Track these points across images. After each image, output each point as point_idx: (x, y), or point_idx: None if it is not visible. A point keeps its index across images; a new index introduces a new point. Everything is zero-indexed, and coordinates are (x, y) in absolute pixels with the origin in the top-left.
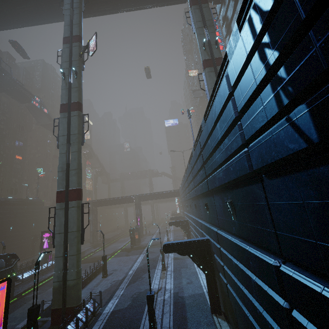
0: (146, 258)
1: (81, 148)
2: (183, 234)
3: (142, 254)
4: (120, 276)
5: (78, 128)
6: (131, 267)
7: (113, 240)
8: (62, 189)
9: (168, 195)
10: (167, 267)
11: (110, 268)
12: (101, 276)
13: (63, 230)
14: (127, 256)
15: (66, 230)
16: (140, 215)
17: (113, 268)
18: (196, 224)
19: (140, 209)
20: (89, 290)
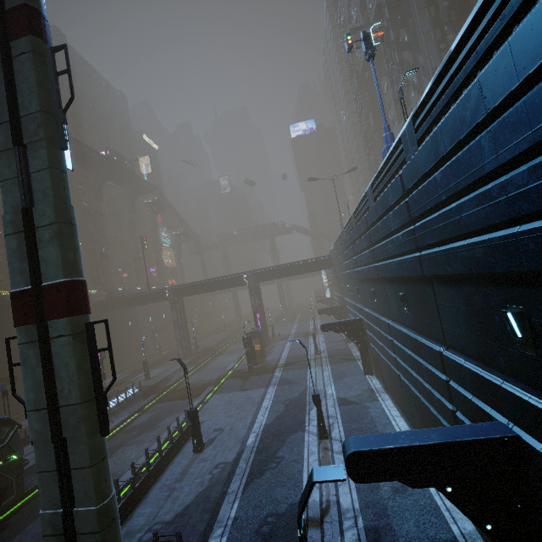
0: (280, 399)
1: (62, 160)
2: (344, 338)
3: (271, 387)
4: (230, 449)
5: (38, 94)
6: (252, 422)
7: (218, 350)
8: (25, 286)
9: (311, 268)
10: (329, 428)
11: (210, 422)
12: (192, 446)
13: (45, 400)
14: (243, 392)
15: (50, 403)
16: (260, 307)
17: (216, 423)
18: (402, 342)
19: (258, 296)
20: (164, 491)
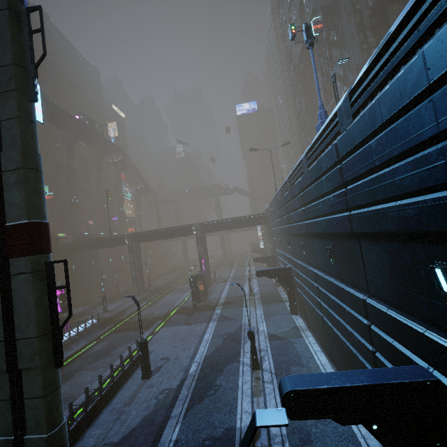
0: (219, 333)
1: (32, 111)
2: (274, 282)
3: (212, 323)
4: (174, 377)
5: (12, 48)
6: (195, 352)
7: (167, 289)
8: None
9: (249, 223)
10: (260, 360)
11: (158, 352)
12: (141, 373)
13: (3, 333)
14: (188, 326)
15: (7, 336)
16: (205, 254)
17: (163, 352)
18: (327, 289)
19: (204, 245)
20: (113, 414)
